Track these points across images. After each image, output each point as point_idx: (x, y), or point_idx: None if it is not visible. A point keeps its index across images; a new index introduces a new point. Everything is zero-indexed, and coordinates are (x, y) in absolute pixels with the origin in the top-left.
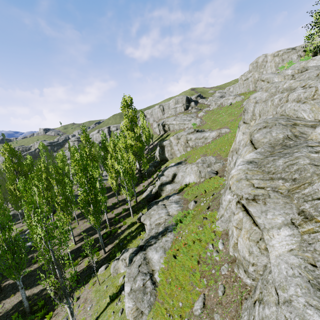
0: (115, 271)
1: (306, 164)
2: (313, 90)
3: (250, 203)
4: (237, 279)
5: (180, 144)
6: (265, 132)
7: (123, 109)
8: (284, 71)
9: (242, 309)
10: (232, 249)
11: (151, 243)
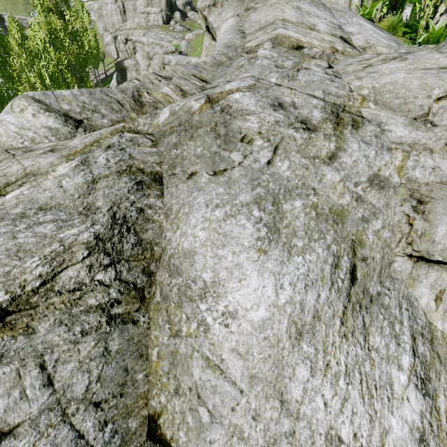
0: None
1: None
2: None
3: (211, 10)
4: None
5: (152, 68)
6: None
7: None
8: None
9: None
10: None
11: None
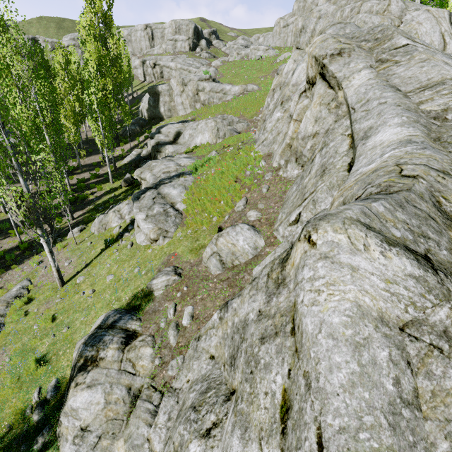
0: (102, 226)
1: (390, 25)
2: (386, 4)
3: (334, 59)
4: (282, 179)
5: (186, 94)
6: (339, 28)
7: None
8: None
9: (286, 195)
10: (279, 157)
11: (165, 182)
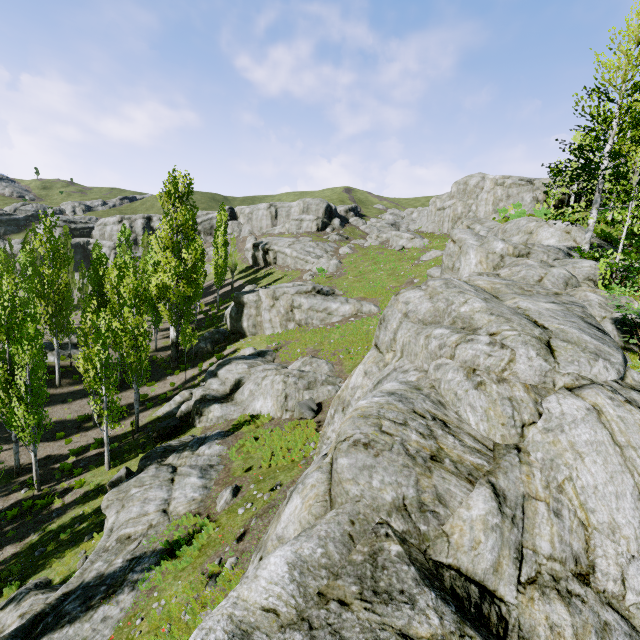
0: None
1: None
2: (506, 358)
3: None
4: None
5: (276, 310)
6: (360, 465)
7: (165, 200)
8: (491, 241)
9: None
10: None
11: (63, 619)
